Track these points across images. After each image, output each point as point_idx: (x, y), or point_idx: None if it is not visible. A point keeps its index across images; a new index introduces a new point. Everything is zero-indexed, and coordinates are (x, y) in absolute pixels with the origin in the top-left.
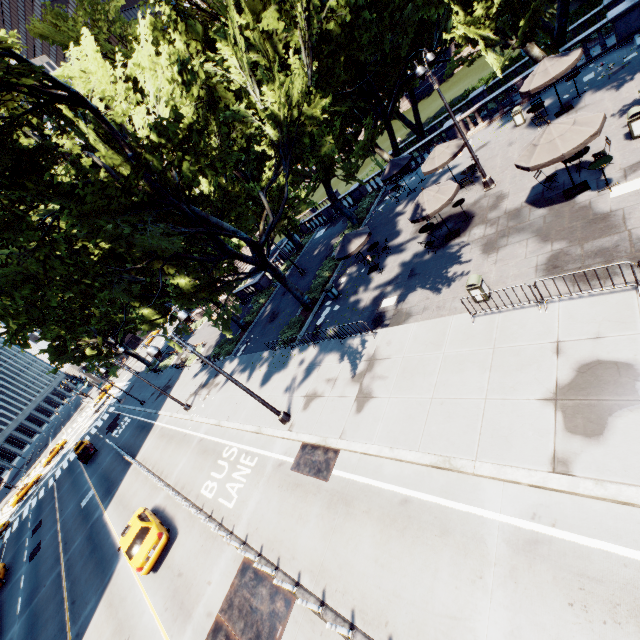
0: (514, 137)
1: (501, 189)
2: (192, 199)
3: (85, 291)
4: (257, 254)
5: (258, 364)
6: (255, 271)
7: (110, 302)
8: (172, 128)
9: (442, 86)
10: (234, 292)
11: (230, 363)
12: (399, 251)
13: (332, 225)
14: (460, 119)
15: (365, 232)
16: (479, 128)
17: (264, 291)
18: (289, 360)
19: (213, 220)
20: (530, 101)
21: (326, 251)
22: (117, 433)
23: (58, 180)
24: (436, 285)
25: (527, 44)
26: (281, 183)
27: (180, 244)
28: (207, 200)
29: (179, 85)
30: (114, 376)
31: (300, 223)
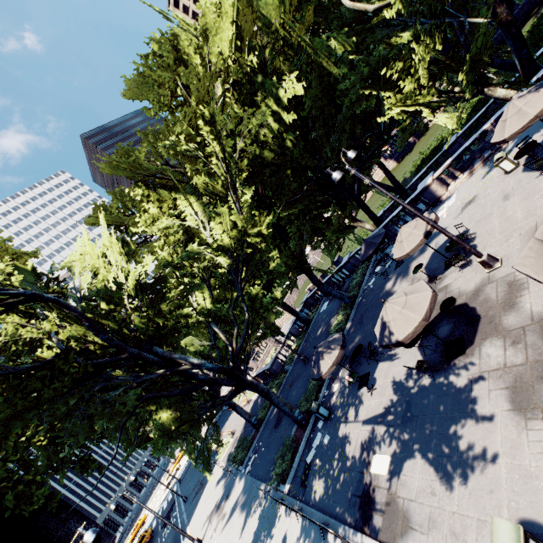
0: (508, 187)
1: (512, 270)
2: (163, 335)
3: (21, 491)
4: (230, 378)
5: (253, 506)
6: (232, 395)
7: (49, 496)
8: (117, 294)
9: (421, 140)
10: (256, 374)
11: (238, 482)
12: (390, 358)
13: (333, 298)
14: (433, 178)
15: (336, 344)
16: (460, 180)
17: (277, 376)
18: (274, 524)
19: (176, 358)
20: (516, 138)
21: (326, 333)
22: (165, 534)
23: (44, 354)
24: (443, 461)
25: (486, 89)
26: (253, 292)
27: (133, 401)
28: (184, 327)
29: (123, 255)
30: (172, 457)
31: (306, 297)
